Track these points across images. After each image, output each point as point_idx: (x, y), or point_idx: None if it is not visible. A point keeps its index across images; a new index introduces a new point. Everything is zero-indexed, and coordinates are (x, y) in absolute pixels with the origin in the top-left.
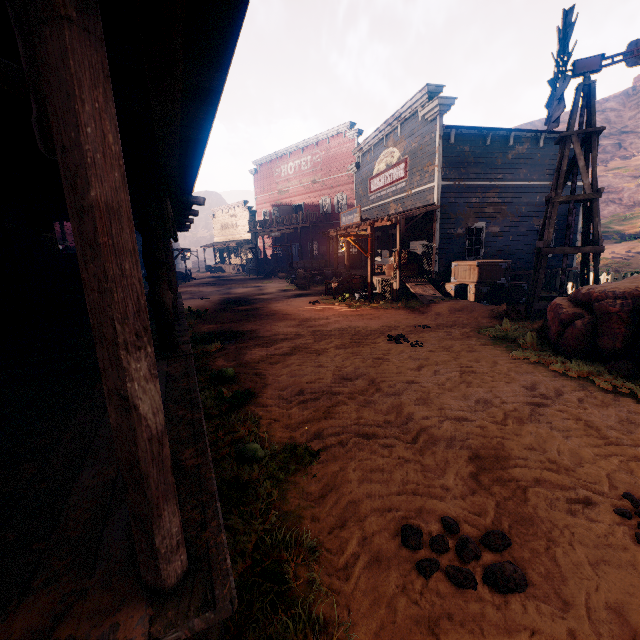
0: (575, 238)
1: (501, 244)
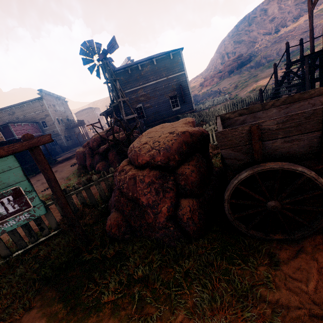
0: (190, 96)
1: (153, 110)
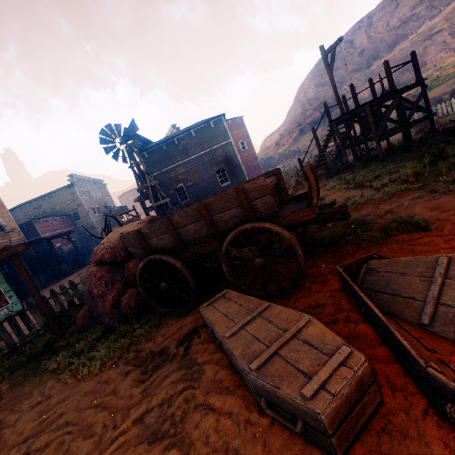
0: (241, 168)
1: (197, 189)
